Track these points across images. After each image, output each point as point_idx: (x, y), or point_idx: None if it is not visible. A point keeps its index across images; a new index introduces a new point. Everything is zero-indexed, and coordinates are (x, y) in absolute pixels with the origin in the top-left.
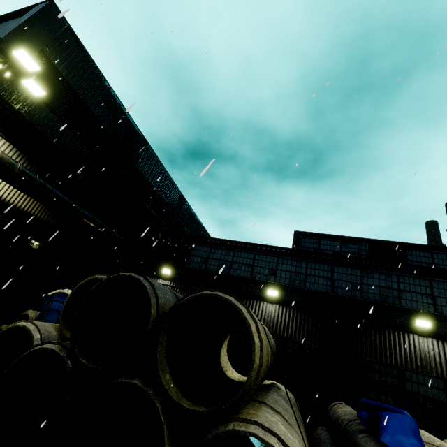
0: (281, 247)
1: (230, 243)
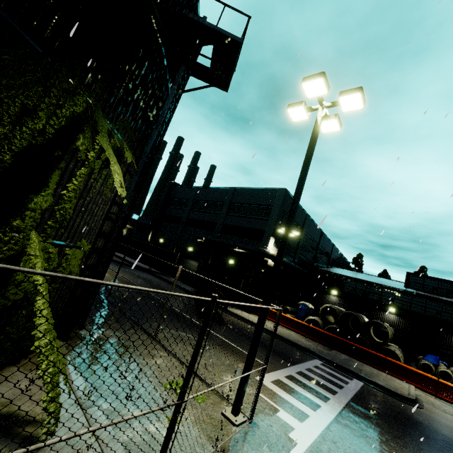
0: (397, 288)
1: (367, 282)
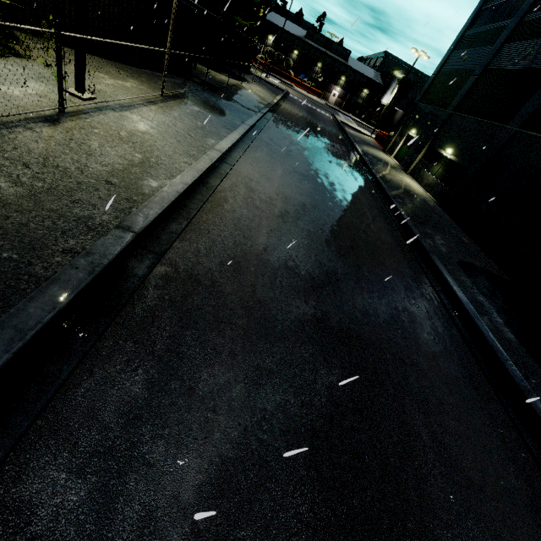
0: (301, 39)
1: (289, 33)
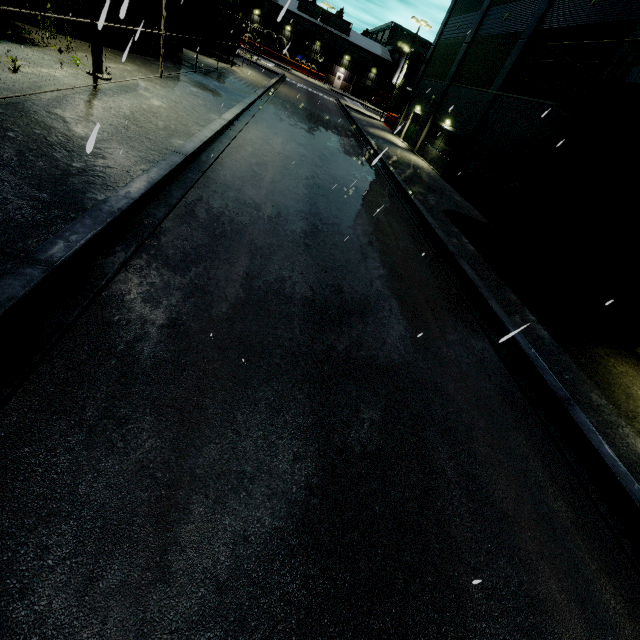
0: (293, 12)
1: (278, 5)
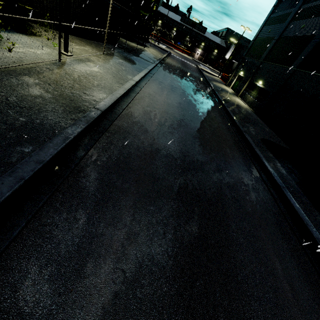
0: (178, 22)
1: (170, 18)
